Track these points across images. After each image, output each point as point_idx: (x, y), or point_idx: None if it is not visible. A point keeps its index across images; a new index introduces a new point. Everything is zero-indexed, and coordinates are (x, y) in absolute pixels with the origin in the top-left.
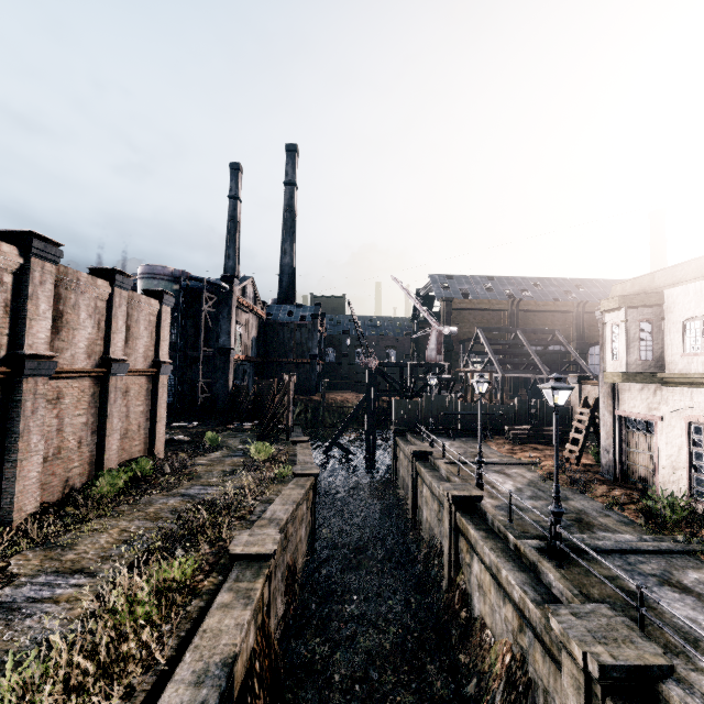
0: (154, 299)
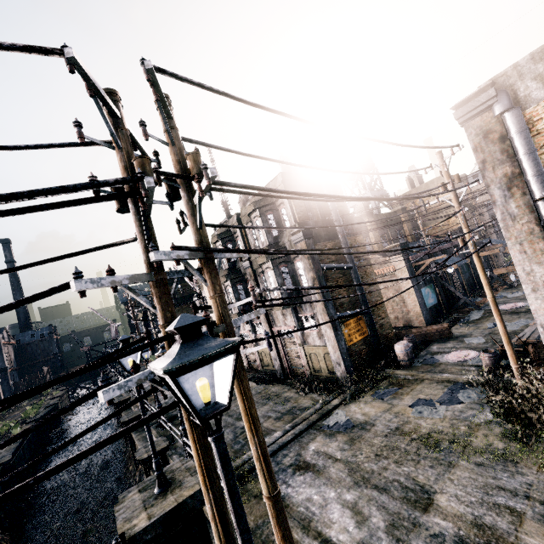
0: None
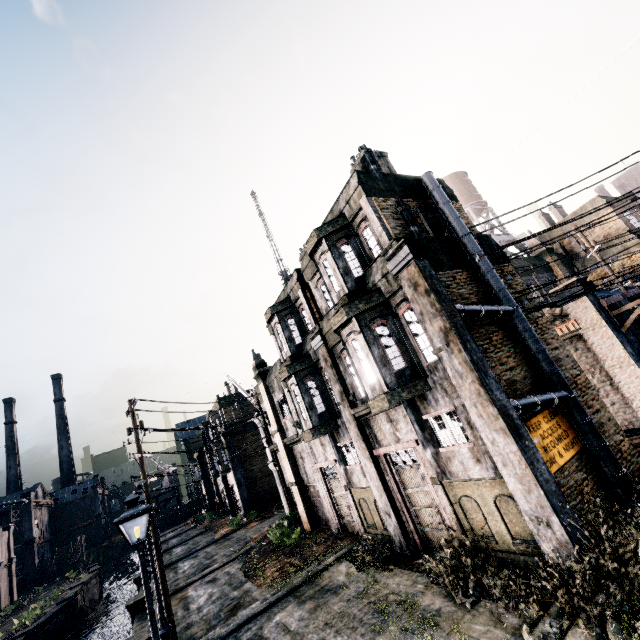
0: (7, 531)
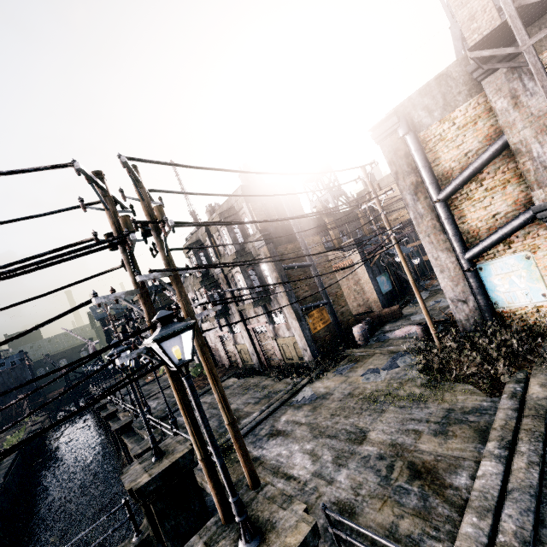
0: None
